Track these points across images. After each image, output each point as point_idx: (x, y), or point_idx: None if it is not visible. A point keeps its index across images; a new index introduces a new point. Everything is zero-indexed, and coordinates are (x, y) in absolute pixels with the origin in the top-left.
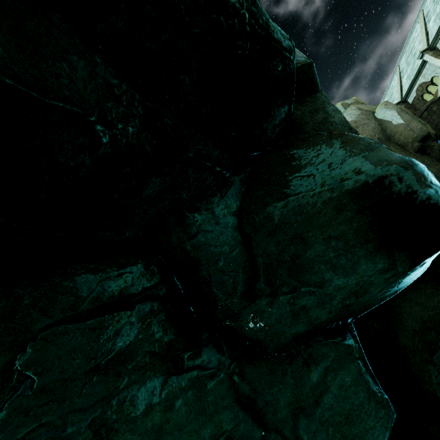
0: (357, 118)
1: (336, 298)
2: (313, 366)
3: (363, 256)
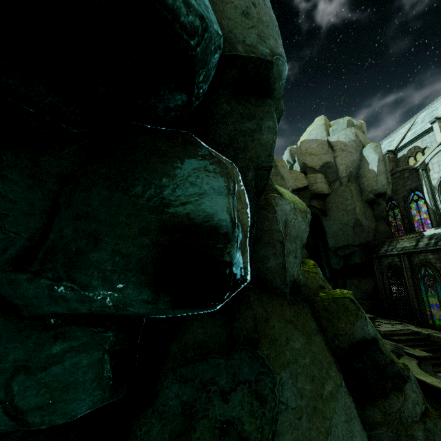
0: (348, 142)
1: (96, 303)
2: (60, 341)
3: (133, 283)
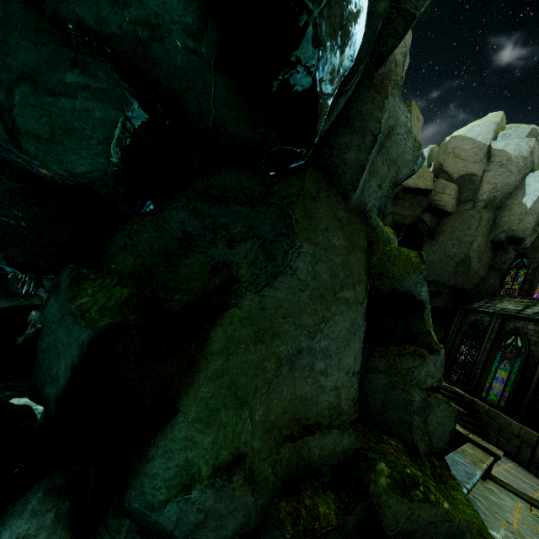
0: (516, 157)
1: (130, 11)
2: (78, 71)
3: None
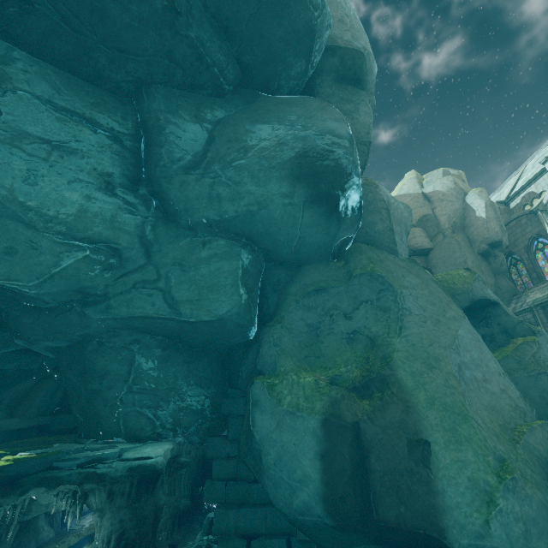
0: (447, 191)
1: (244, 200)
2: (207, 248)
3: (275, 178)
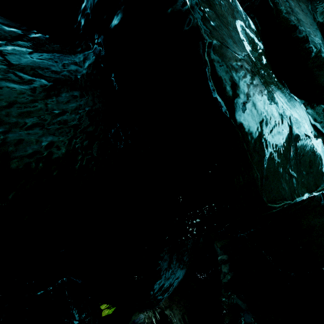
0: None
1: None
2: None
3: None
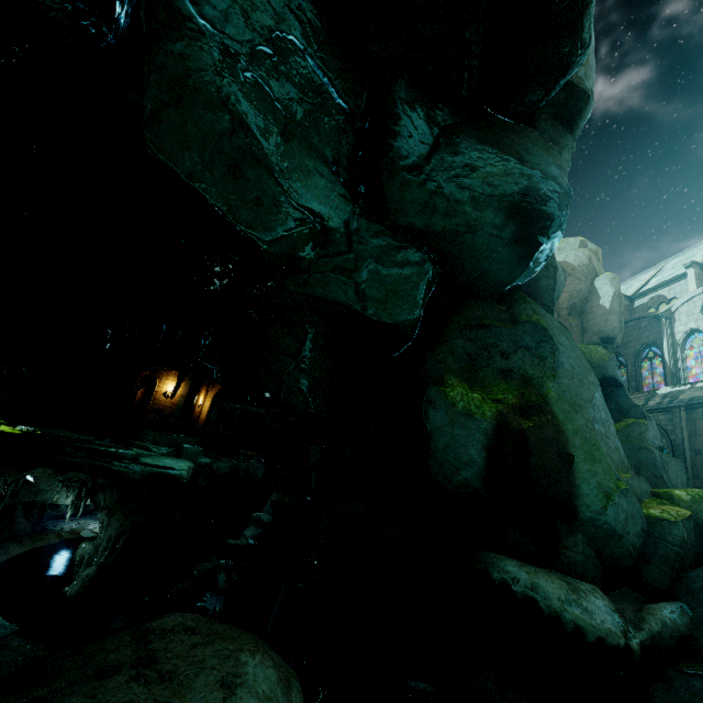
0: (578, 266)
1: (457, 219)
2: (403, 254)
3: (494, 207)
